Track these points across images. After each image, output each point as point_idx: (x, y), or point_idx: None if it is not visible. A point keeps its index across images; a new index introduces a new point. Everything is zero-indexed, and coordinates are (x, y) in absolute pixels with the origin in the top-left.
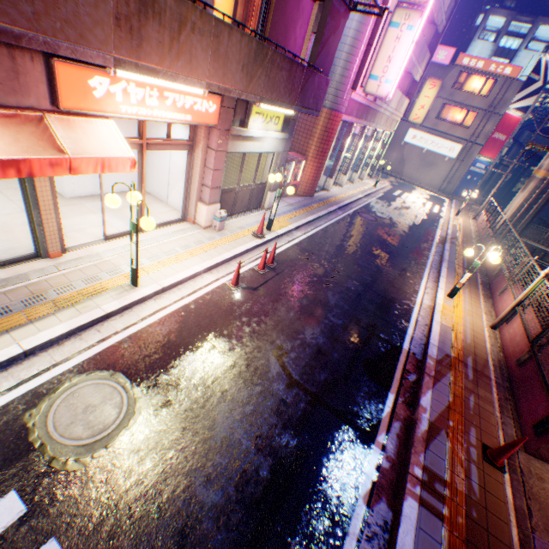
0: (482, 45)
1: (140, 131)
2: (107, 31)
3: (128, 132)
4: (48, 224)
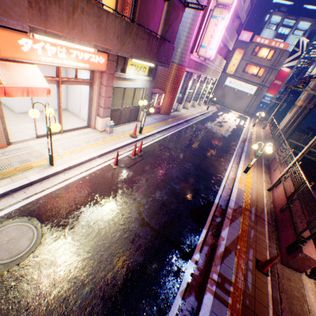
0: (268, 31)
1: (57, 73)
2: (23, 9)
3: (55, 75)
4: None
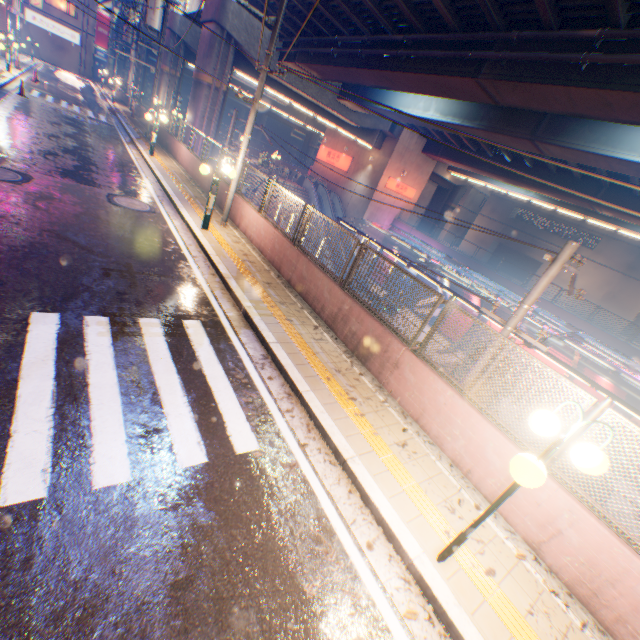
0: None
1: None
2: None
3: None
4: None
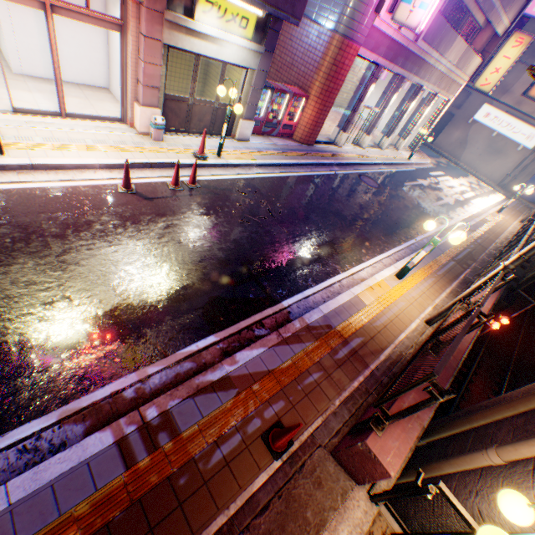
0: None
1: None
2: None
3: None
4: None
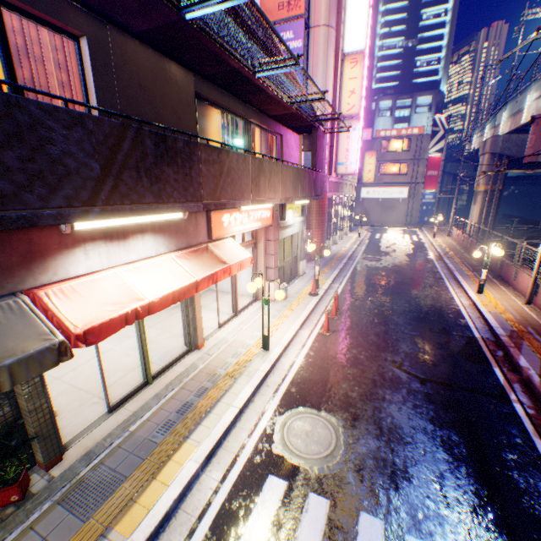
0: (383, 119)
1: None
2: (249, 188)
3: None
4: (198, 321)
